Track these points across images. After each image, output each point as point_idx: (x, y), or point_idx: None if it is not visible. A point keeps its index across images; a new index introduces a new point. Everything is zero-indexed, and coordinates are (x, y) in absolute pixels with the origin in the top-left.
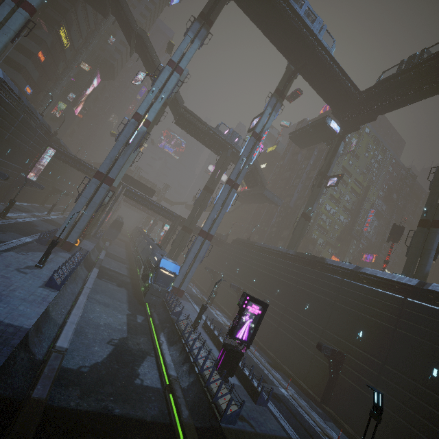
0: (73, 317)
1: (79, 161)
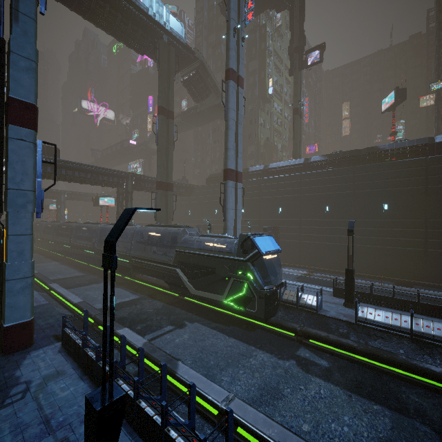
0: None
1: None
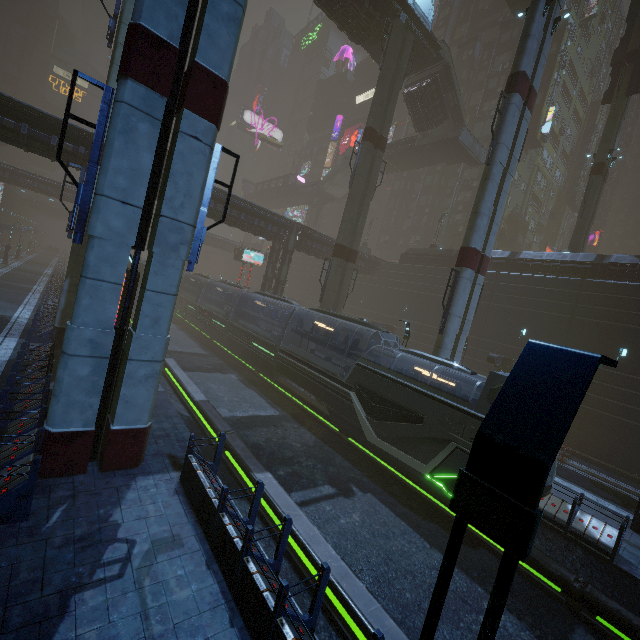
0: None
1: None
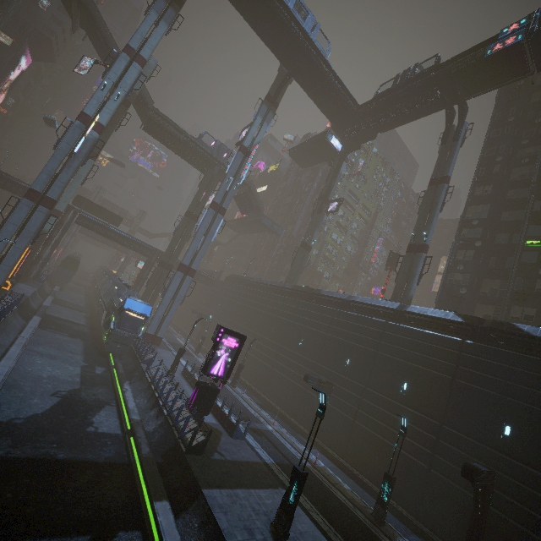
0: (1, 368)
1: (4, 176)
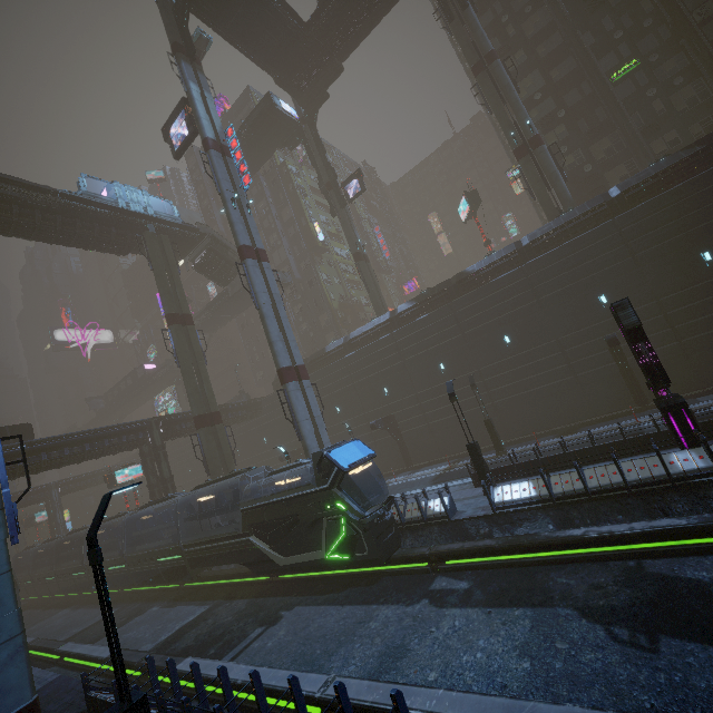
0: None
1: None
